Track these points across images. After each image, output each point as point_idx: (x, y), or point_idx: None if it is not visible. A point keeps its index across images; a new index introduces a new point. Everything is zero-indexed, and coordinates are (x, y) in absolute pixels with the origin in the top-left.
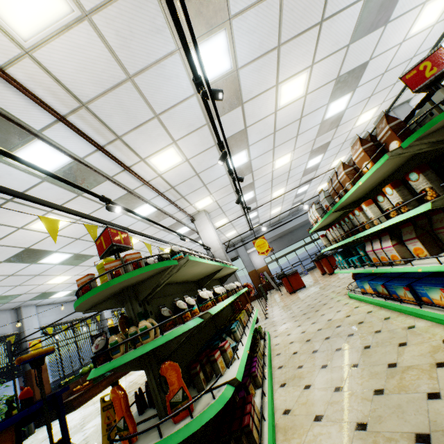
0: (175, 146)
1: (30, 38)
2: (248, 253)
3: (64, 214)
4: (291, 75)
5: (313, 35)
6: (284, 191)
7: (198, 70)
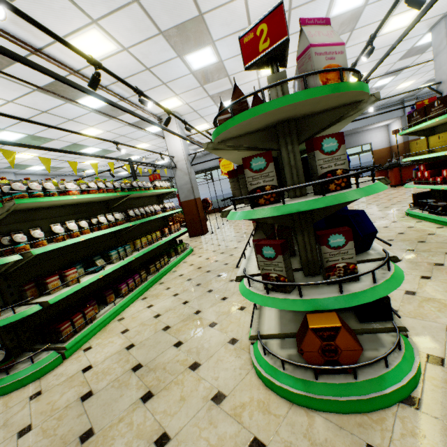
0: (99, 28)
1: None
2: None
3: None
4: None
5: None
6: None
7: None
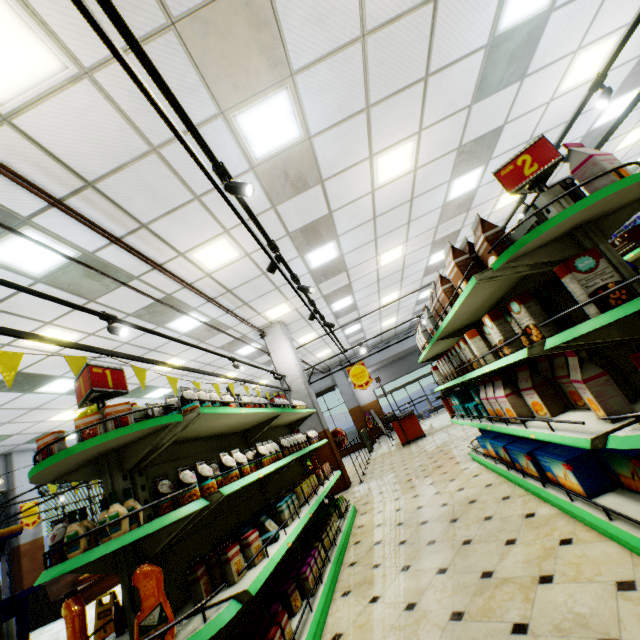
0: (229, 237)
1: (8, 101)
2: (350, 381)
3: (70, 326)
4: (391, 145)
5: (417, 94)
6: (399, 296)
7: (252, 139)
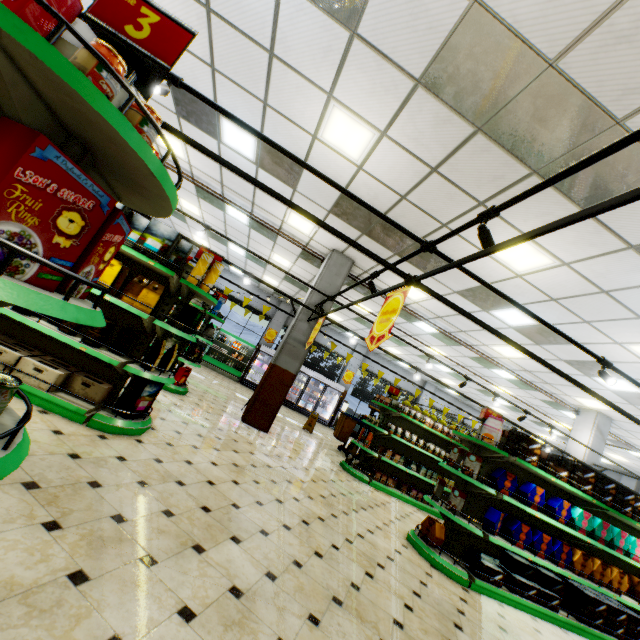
0: (511, 347)
1: (416, 300)
2: None
3: (441, 350)
4: (638, 342)
5: (639, 323)
6: None
7: (504, 319)
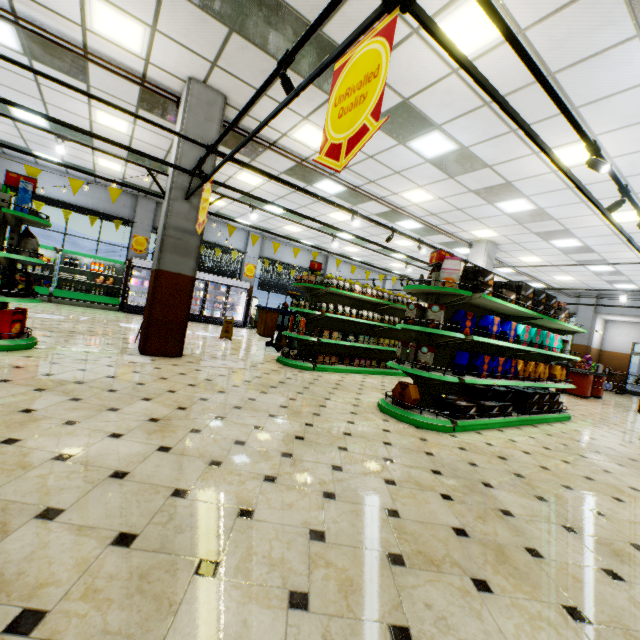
0: (423, 189)
1: (318, 148)
2: (609, 319)
3: (346, 213)
4: (557, 146)
5: None
6: None
7: (422, 151)
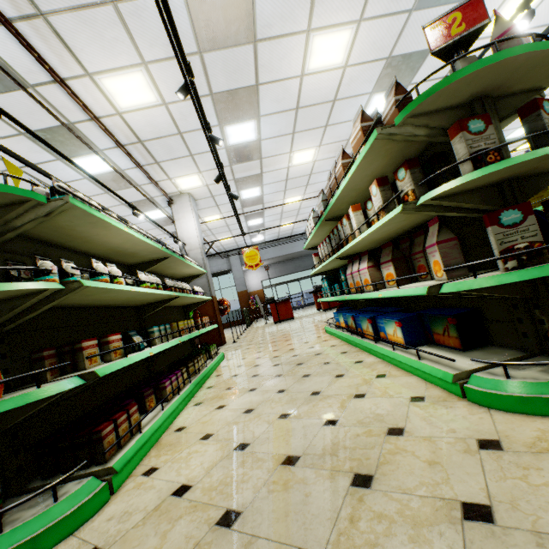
0: (146, 72)
1: None
2: (244, 270)
3: None
4: (330, 25)
5: None
6: (301, 202)
7: None
